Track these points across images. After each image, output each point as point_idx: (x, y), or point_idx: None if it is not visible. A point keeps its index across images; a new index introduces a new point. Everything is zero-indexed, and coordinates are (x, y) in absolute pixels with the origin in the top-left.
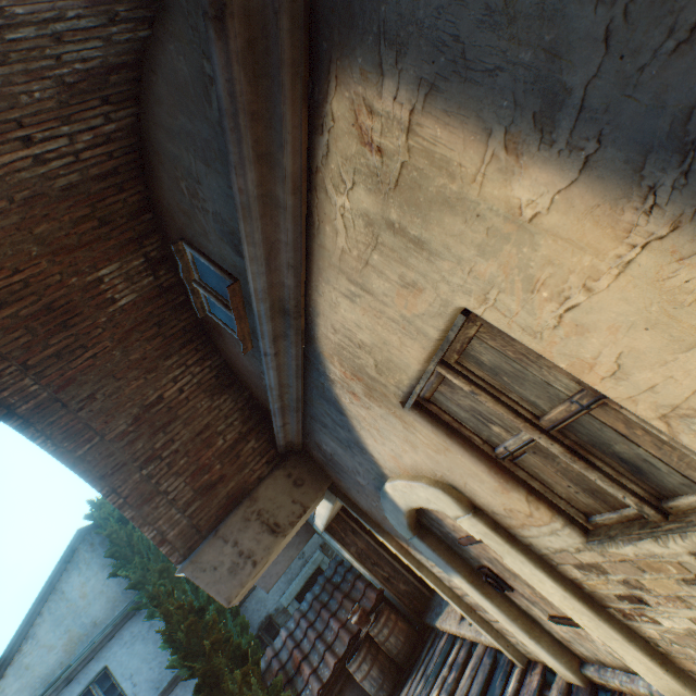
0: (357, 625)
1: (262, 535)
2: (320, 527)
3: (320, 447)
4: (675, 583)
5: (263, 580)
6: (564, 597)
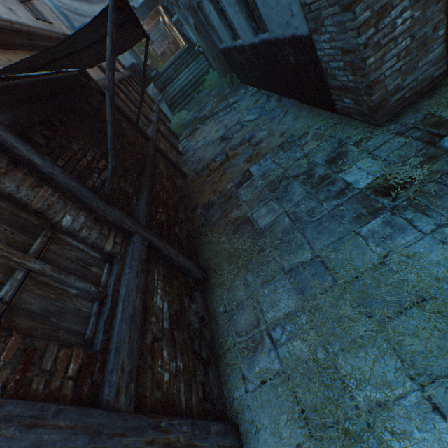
0: (168, 45)
1: (151, 21)
2: (161, 22)
3: (159, 10)
4: (176, 32)
5: (149, 31)
6: (175, 34)
